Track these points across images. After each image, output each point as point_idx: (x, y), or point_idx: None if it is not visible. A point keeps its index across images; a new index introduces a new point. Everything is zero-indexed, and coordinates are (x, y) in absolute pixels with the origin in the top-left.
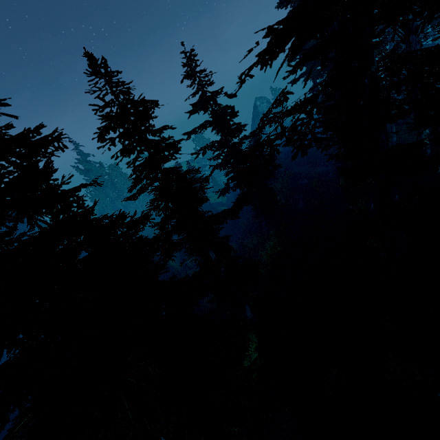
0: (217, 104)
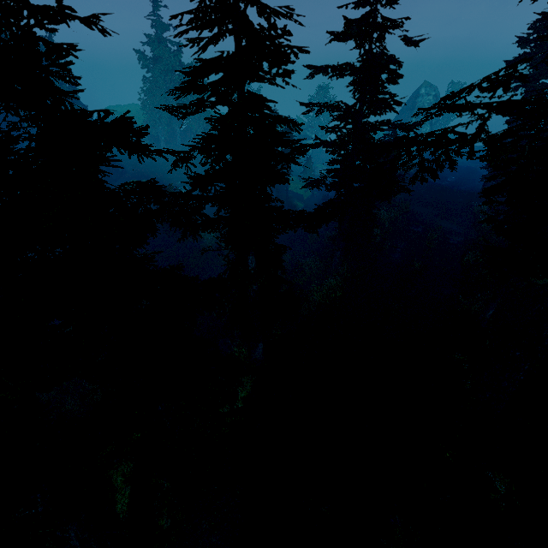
0: (381, 45)
